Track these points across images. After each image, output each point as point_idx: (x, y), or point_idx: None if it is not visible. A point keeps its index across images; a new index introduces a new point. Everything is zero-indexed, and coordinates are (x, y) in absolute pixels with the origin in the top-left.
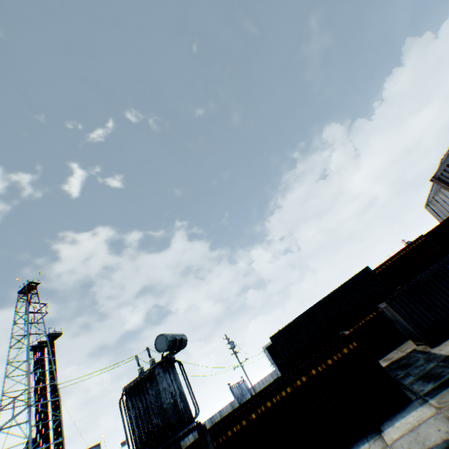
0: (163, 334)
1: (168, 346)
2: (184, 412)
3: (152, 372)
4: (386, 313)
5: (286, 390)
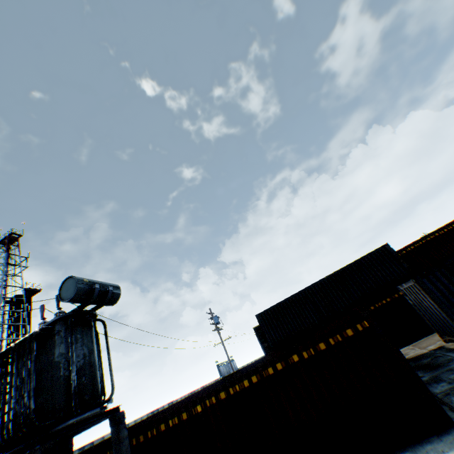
0: (73, 276)
1: (77, 295)
2: (76, 393)
3: (51, 329)
4: (408, 296)
5: (250, 379)
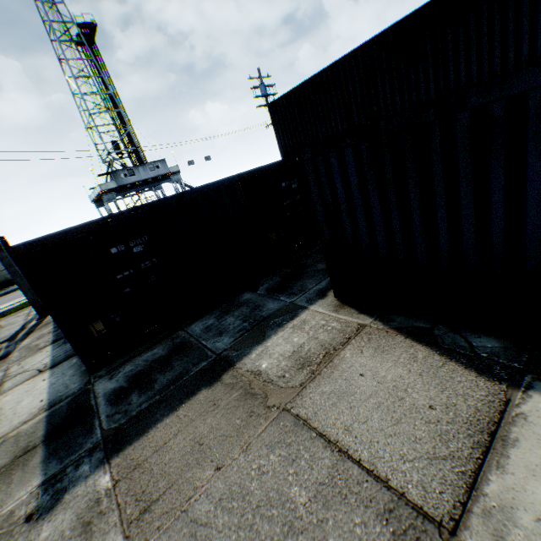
0: None
1: None
2: None
3: None
4: None
5: None
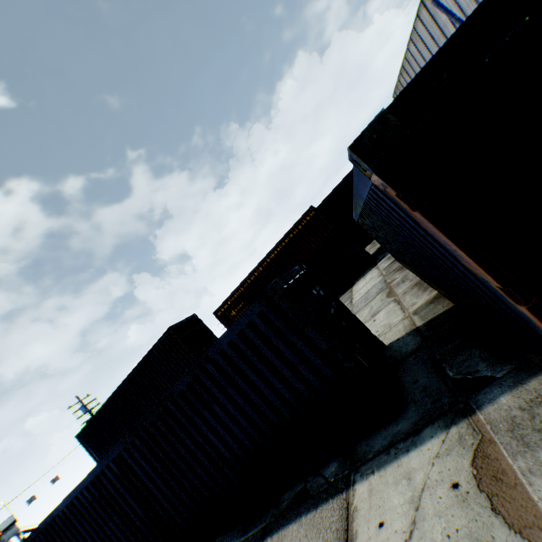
0: None
1: None
2: None
3: None
4: None
5: None
